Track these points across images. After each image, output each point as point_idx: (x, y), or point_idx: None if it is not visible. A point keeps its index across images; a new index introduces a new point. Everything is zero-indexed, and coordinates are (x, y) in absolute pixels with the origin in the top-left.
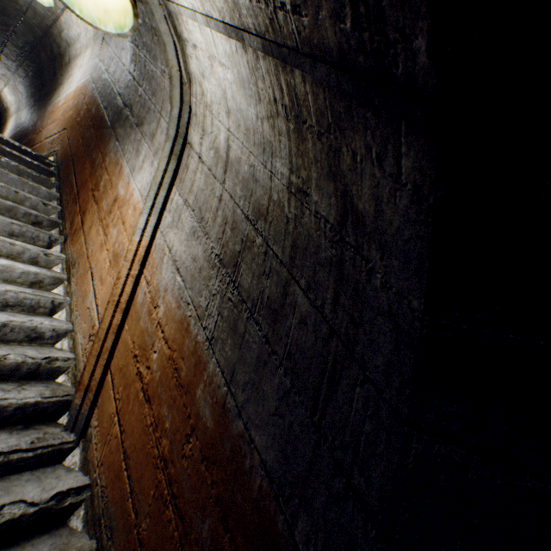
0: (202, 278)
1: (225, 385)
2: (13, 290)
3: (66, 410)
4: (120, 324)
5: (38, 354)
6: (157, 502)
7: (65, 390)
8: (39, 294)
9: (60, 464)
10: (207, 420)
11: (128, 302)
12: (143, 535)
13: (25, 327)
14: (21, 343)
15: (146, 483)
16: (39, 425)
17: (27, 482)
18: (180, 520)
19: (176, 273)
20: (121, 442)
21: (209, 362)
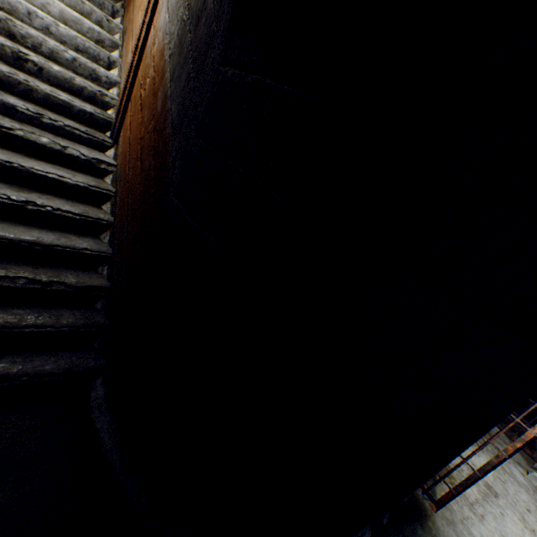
0: (177, 10)
1: (169, 84)
2: (81, 38)
3: (110, 129)
4: (137, 64)
5: (95, 87)
6: (136, 161)
7: (110, 116)
8: (99, 48)
9: (104, 153)
10: (159, 109)
11: (142, 46)
12: (129, 178)
13: (88, 67)
14: (87, 80)
15: (134, 154)
16: (94, 130)
17: (83, 148)
18: (141, 165)
19: (167, 13)
20: (129, 139)
21: (167, 73)
